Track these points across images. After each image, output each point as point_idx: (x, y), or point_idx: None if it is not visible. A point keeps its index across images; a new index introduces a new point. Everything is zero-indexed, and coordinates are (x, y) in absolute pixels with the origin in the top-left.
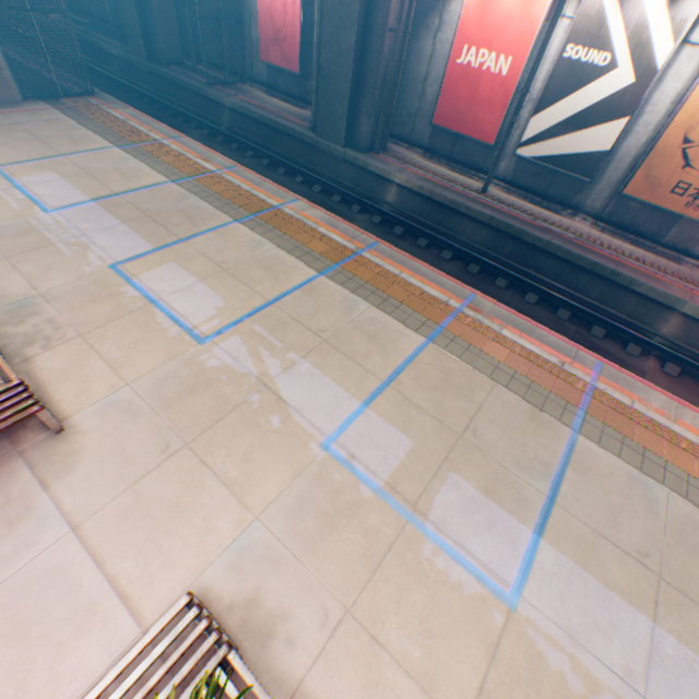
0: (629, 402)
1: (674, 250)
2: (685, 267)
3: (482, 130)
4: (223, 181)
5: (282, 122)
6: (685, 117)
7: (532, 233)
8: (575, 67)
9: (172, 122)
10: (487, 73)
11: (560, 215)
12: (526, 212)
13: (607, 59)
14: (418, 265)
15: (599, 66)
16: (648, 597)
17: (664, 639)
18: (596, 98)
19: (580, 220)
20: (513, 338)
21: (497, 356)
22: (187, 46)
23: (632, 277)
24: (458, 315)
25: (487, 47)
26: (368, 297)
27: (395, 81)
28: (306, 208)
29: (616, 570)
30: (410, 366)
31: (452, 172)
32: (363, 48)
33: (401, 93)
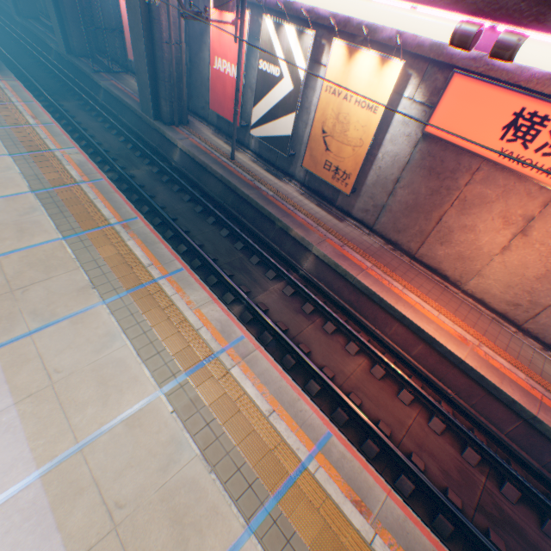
0: (173, 294)
1: (343, 212)
2: (345, 224)
3: (233, 115)
4: (31, 131)
5: (127, 100)
6: (320, 115)
7: (241, 188)
8: (266, 76)
9: (65, 95)
10: (229, 76)
11: (282, 180)
12: (254, 175)
13: (279, 72)
14: (117, 196)
15: (276, 76)
16: (29, 392)
17: (10, 413)
18: (279, 98)
19: (294, 185)
20: (133, 246)
21: (105, 254)
22: (101, 46)
23: (288, 225)
24: (107, 227)
25: (226, 59)
26: (52, 209)
27: (182, 77)
28: (75, 153)
29: (26, 375)
30: (29, 250)
31: (227, 144)
32: (154, 53)
33: (200, 87)
